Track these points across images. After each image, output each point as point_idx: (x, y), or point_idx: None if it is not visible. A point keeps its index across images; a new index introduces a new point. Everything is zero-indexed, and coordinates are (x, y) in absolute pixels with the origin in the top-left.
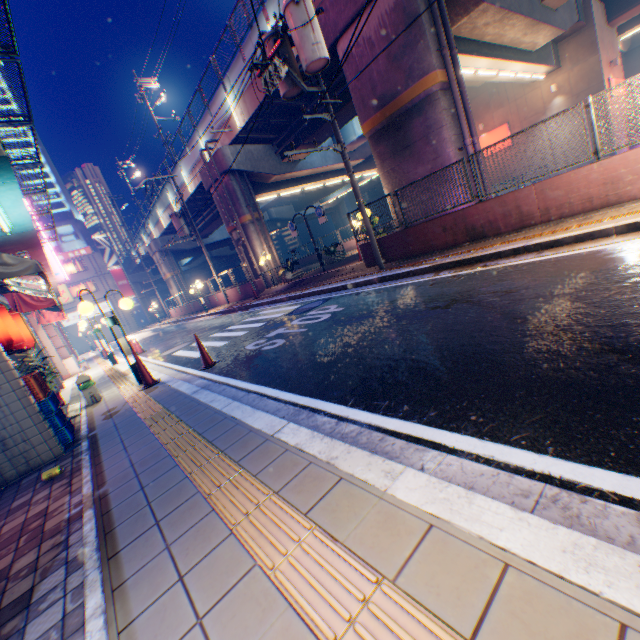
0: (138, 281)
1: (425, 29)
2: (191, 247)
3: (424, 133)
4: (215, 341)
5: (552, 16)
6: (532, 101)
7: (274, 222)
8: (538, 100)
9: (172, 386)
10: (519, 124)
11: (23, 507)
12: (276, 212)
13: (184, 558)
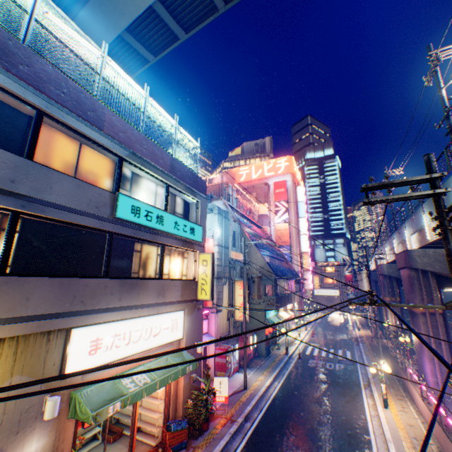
0: None
1: (414, 289)
2: None
3: (415, 325)
4: (317, 351)
5: None
6: None
7: None
8: None
9: (285, 357)
10: None
11: (257, 359)
12: None
13: (259, 371)
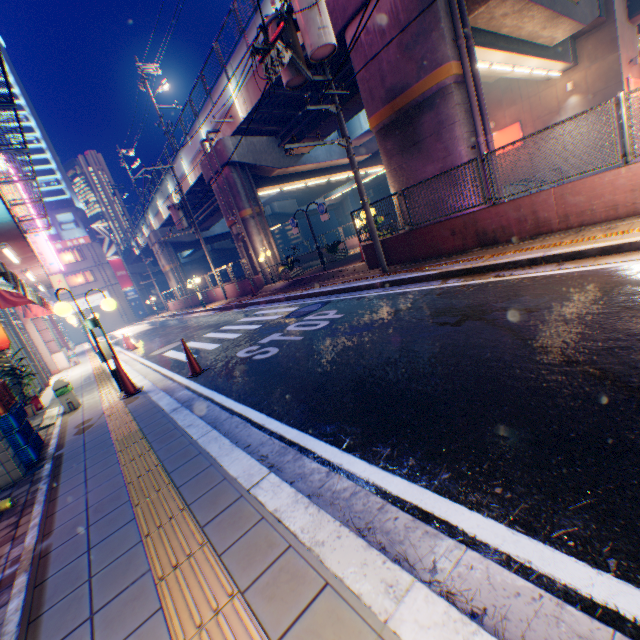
0: (138, 272)
1: (440, 16)
2: (191, 239)
3: (435, 129)
4: (207, 343)
5: (573, 9)
6: (546, 99)
7: (276, 216)
8: (552, 99)
9: (153, 398)
10: (532, 123)
11: None
12: (279, 206)
13: None
